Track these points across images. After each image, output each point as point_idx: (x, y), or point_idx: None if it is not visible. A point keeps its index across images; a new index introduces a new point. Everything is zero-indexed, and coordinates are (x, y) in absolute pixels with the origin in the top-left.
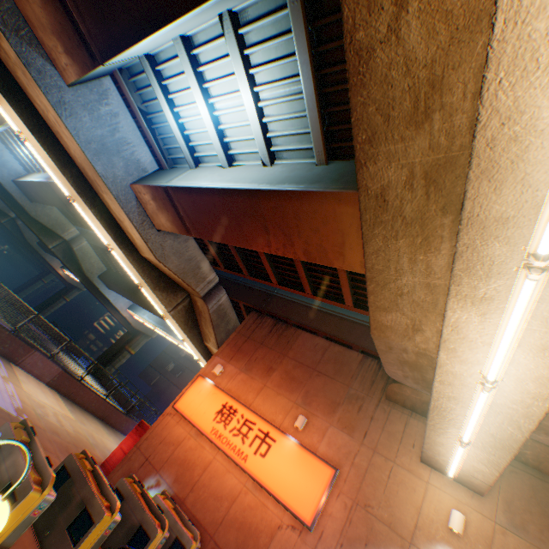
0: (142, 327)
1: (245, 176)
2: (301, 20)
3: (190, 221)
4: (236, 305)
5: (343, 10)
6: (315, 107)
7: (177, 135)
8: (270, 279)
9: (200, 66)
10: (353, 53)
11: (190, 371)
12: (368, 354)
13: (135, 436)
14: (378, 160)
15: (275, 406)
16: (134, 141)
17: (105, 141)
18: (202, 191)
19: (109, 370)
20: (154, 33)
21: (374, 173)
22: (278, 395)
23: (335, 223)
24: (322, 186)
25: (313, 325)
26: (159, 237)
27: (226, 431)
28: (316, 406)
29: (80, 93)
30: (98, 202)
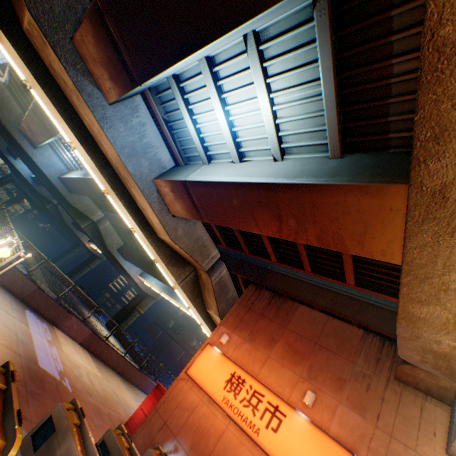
0: (150, 290)
1: (258, 170)
2: (327, 30)
3: (204, 209)
4: (233, 277)
5: (427, 7)
6: (333, 107)
7: (195, 137)
8: (269, 256)
9: (219, 80)
10: (432, 50)
11: (187, 329)
12: (365, 328)
13: (153, 398)
14: (443, 157)
15: (281, 378)
16: (156, 144)
17: (135, 146)
18: (218, 185)
19: (123, 326)
20: (190, 55)
21: (434, 170)
22: (282, 367)
23: (357, 213)
24: (344, 179)
25: (309, 298)
26: (173, 221)
27: (237, 401)
28: (322, 381)
29: (118, 109)
30: (126, 194)
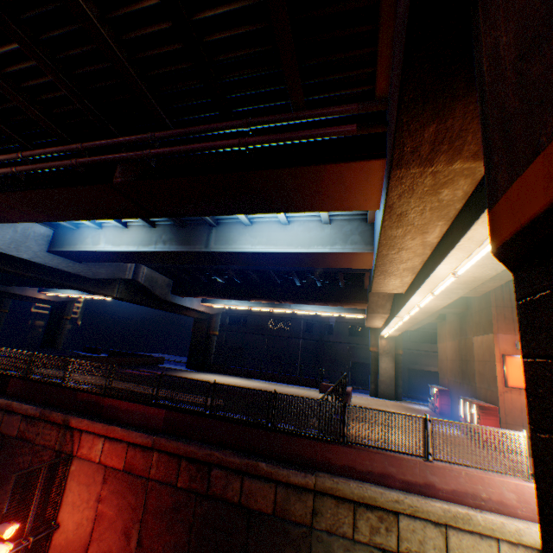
0: (216, 309)
1: None
2: None
3: None
4: None
5: None
6: None
7: None
8: None
9: None
10: None
11: (253, 316)
12: None
13: (487, 417)
14: None
15: None
16: None
17: None
18: None
19: (210, 359)
20: None
21: None
22: None
23: None
24: None
25: None
26: None
27: None
28: None
29: None
30: None
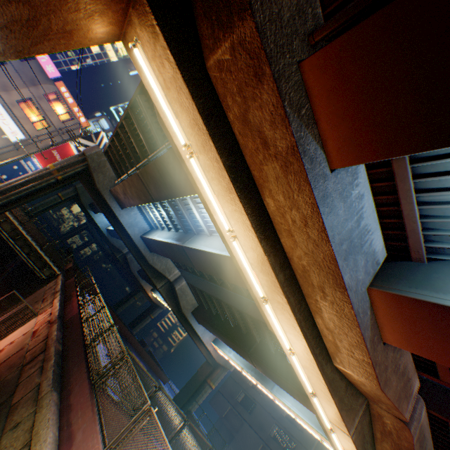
0: (222, 359)
1: None
2: None
3: None
4: None
5: None
6: None
7: None
8: None
9: None
10: None
11: (262, 408)
12: None
13: None
14: None
15: None
16: (370, 225)
17: (350, 236)
18: None
19: (192, 405)
20: None
21: None
22: None
23: None
24: None
25: None
26: (382, 352)
27: None
28: None
29: (337, 176)
30: (301, 305)
